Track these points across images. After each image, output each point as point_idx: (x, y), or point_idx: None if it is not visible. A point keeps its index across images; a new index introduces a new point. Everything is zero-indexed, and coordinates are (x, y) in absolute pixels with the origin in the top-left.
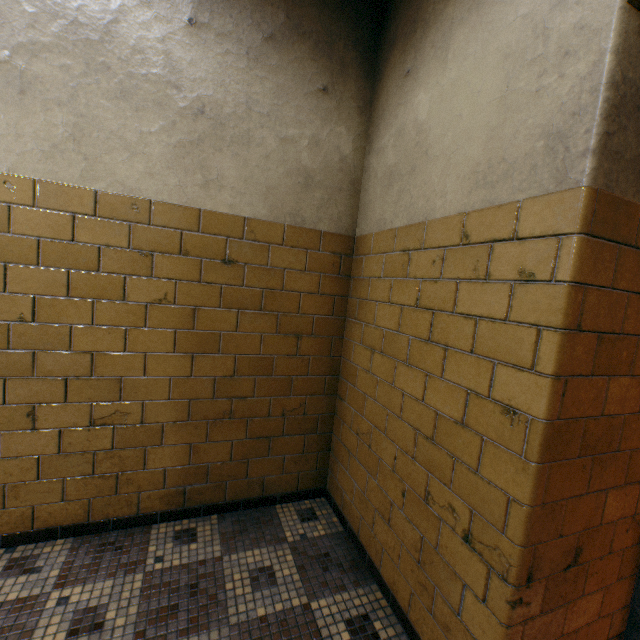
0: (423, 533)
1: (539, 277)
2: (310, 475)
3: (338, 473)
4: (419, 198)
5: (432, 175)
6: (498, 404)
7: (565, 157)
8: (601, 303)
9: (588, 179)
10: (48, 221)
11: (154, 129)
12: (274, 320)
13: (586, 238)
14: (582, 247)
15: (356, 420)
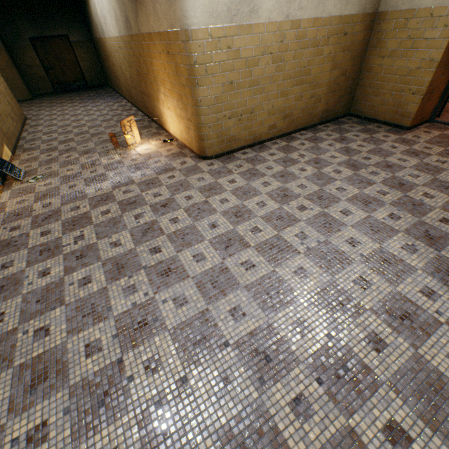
0: (398, 101)
1: (448, 27)
2: (347, 109)
3: (358, 105)
4: None
5: None
6: (429, 60)
7: None
8: None
9: None
10: (313, 32)
11: None
12: (350, 54)
13: None
14: None
15: (370, 84)
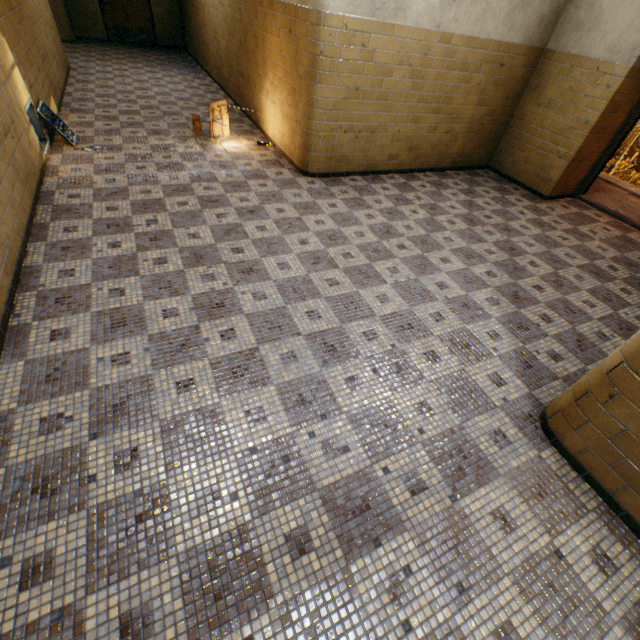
0: (543, 162)
1: (610, 88)
2: (487, 160)
3: (500, 158)
4: (587, 46)
5: (596, 39)
6: (584, 122)
7: (631, 56)
8: (619, 95)
9: (632, 65)
10: (464, 53)
11: (504, 6)
12: (503, 92)
13: (624, 80)
14: (622, 82)
15: (519, 135)
